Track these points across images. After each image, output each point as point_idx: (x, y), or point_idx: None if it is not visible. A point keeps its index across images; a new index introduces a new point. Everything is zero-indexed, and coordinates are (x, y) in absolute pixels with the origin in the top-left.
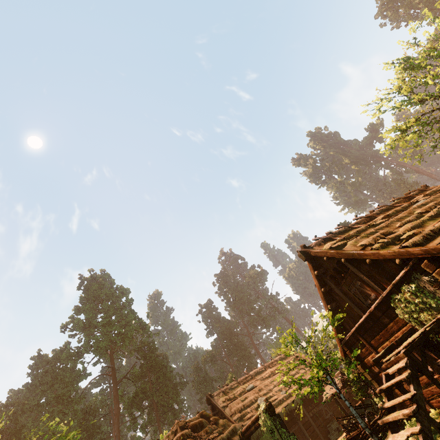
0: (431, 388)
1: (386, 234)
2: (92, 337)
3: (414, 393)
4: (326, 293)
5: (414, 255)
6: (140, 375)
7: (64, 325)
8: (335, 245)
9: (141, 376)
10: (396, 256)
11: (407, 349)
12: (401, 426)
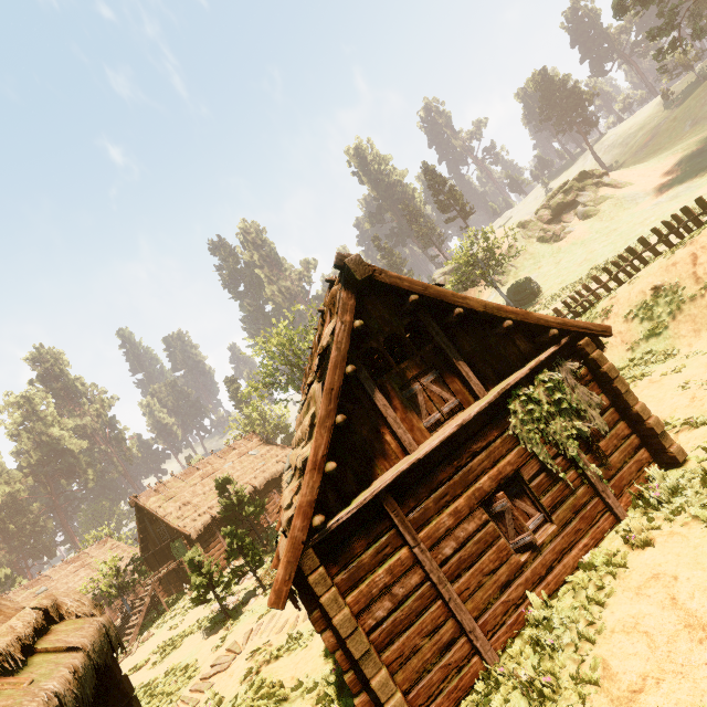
0: (177, 583)
1: (187, 502)
2: None
3: (146, 600)
4: (143, 527)
5: (180, 532)
6: None
7: None
8: (155, 506)
9: None
10: (175, 529)
11: (155, 580)
12: (158, 604)
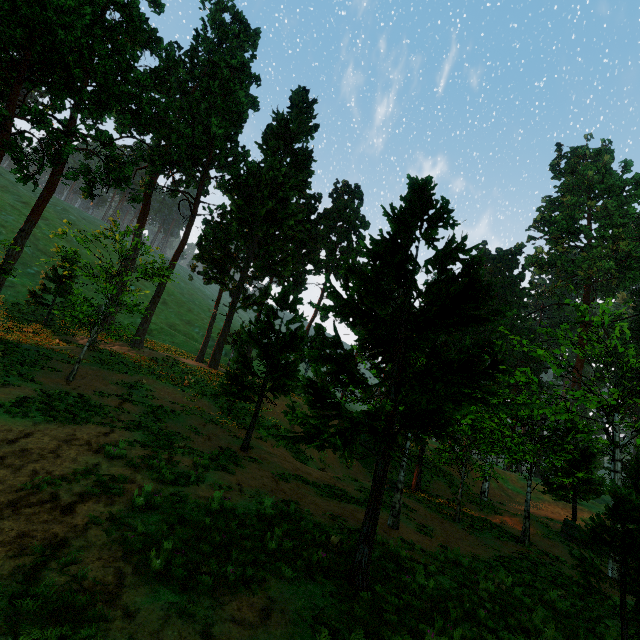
0: None
1: None
2: (570, 250)
3: None
4: None
5: None
6: (632, 333)
7: (540, 218)
8: None
9: (633, 335)
10: None
11: None
12: None
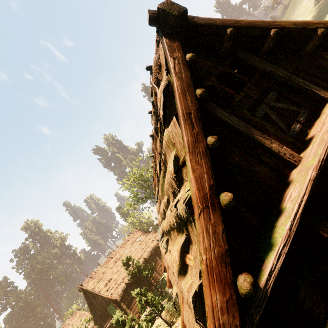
0: None
1: (110, 279)
2: None
3: None
4: (89, 301)
5: (110, 299)
6: None
7: None
8: (92, 287)
9: None
10: (107, 298)
11: None
12: None
